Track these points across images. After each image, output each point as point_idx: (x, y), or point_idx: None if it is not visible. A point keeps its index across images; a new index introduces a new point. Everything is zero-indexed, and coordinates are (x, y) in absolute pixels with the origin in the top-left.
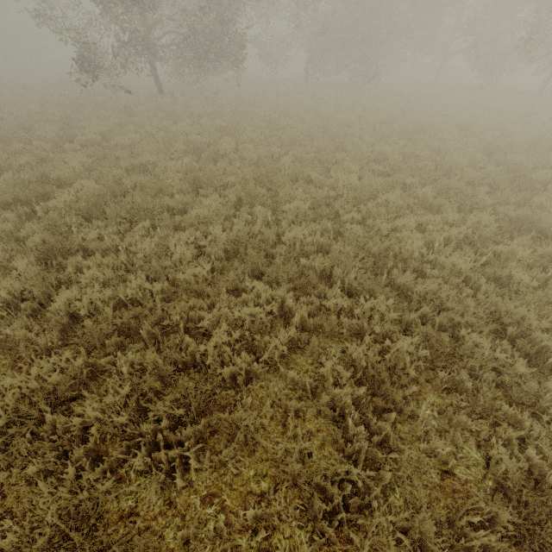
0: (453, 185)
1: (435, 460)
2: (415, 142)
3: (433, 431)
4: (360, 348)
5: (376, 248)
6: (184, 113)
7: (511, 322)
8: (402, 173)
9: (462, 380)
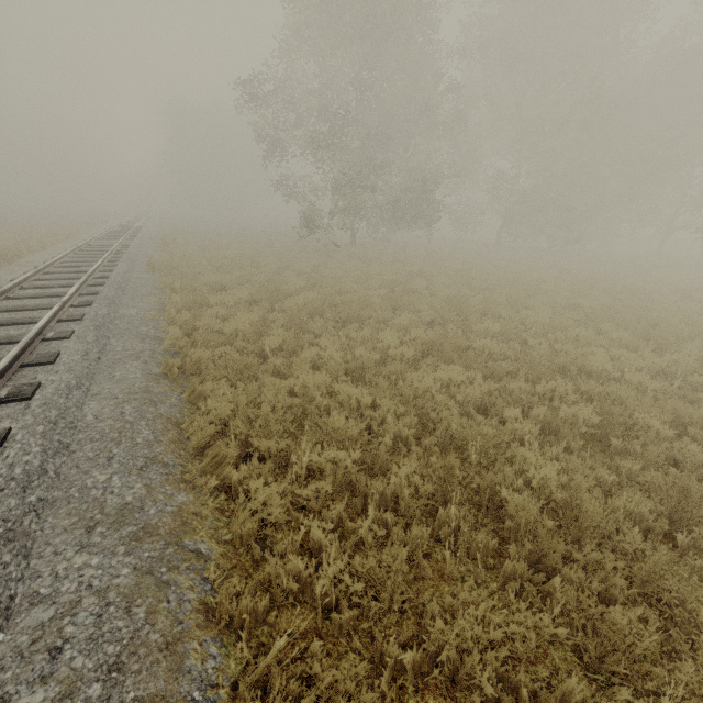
0: (654, 332)
1: (600, 488)
2: (618, 300)
3: (599, 466)
4: (539, 408)
5: (561, 360)
6: (376, 259)
7: (694, 427)
8: (598, 321)
9: (633, 449)
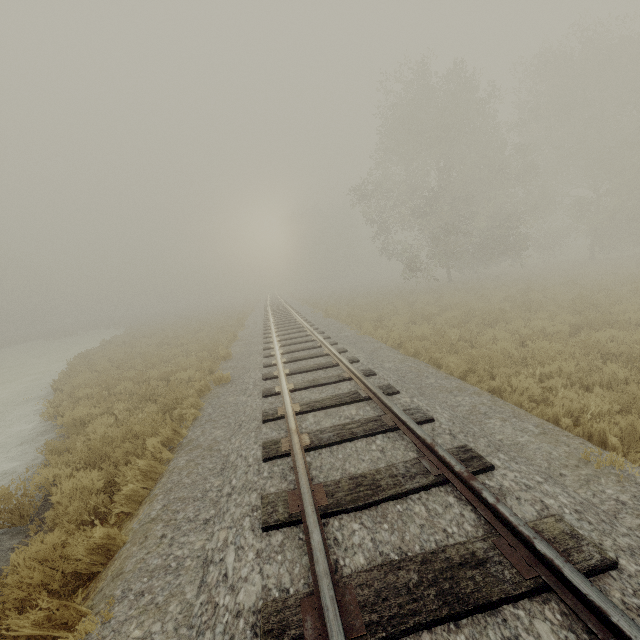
0: None
1: None
2: None
3: None
4: None
5: None
6: (481, 288)
7: None
8: None
9: None
